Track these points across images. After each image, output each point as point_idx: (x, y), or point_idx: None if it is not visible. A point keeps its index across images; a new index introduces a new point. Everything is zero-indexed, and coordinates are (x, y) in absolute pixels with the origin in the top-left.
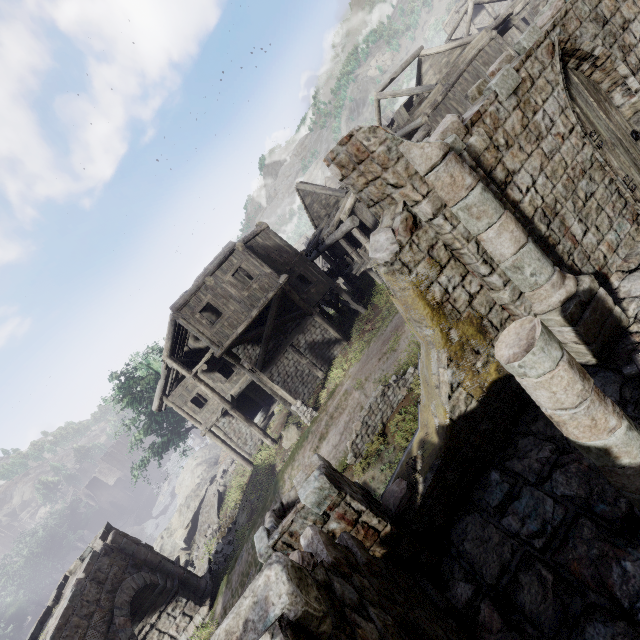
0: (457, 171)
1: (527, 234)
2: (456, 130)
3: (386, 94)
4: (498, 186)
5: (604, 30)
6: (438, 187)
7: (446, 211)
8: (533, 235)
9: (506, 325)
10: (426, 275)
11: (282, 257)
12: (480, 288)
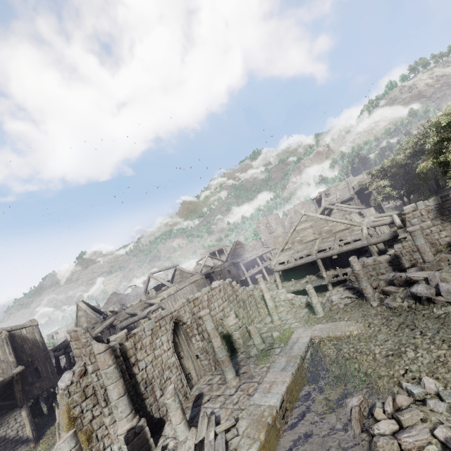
0: (108, 357)
1: (126, 391)
2: (122, 338)
3: (154, 277)
4: (130, 364)
5: (193, 316)
6: (99, 361)
7: (98, 372)
8: (133, 392)
9: (104, 439)
10: (77, 400)
11: (32, 349)
12: (100, 413)
